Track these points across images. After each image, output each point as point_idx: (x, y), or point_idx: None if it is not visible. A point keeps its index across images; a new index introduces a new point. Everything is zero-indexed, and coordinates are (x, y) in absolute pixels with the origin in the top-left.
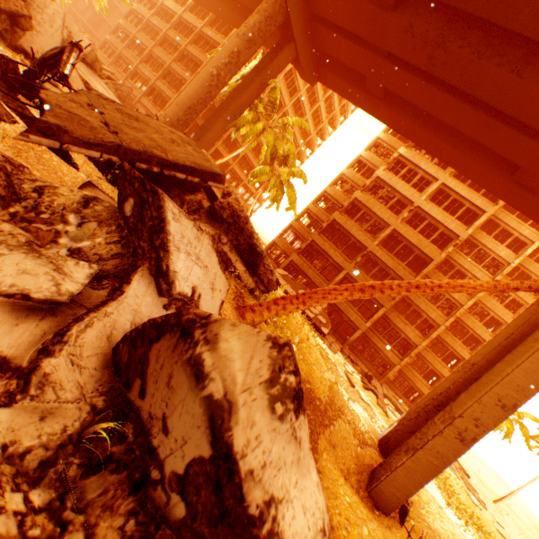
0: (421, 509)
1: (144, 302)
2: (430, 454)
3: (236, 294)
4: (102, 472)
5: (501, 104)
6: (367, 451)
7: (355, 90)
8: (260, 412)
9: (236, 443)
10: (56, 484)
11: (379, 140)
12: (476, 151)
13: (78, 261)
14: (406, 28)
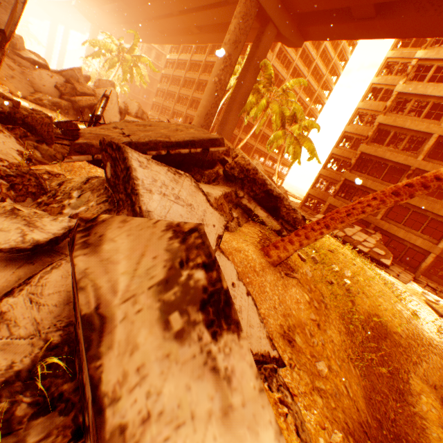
0: None
1: None
2: None
3: (261, 237)
4: (52, 412)
5: None
6: None
7: (342, 26)
8: (147, 329)
9: (105, 379)
10: None
11: (388, 59)
12: None
13: (57, 218)
14: None
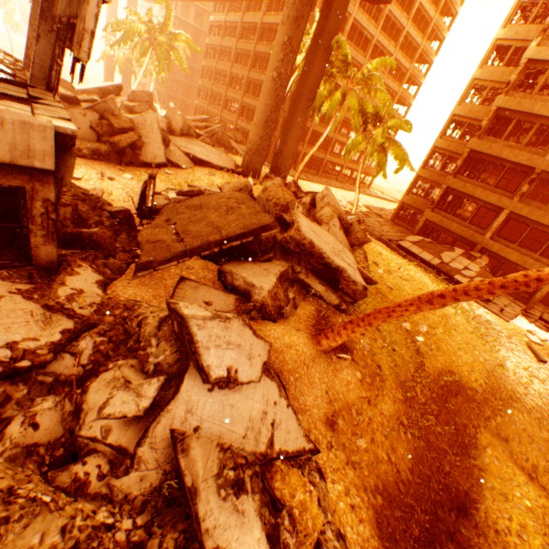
0: None
1: (193, 392)
2: None
3: (317, 318)
4: (174, 505)
5: None
6: None
7: None
8: (212, 494)
9: (200, 512)
10: (152, 511)
11: None
12: None
13: (151, 381)
14: None
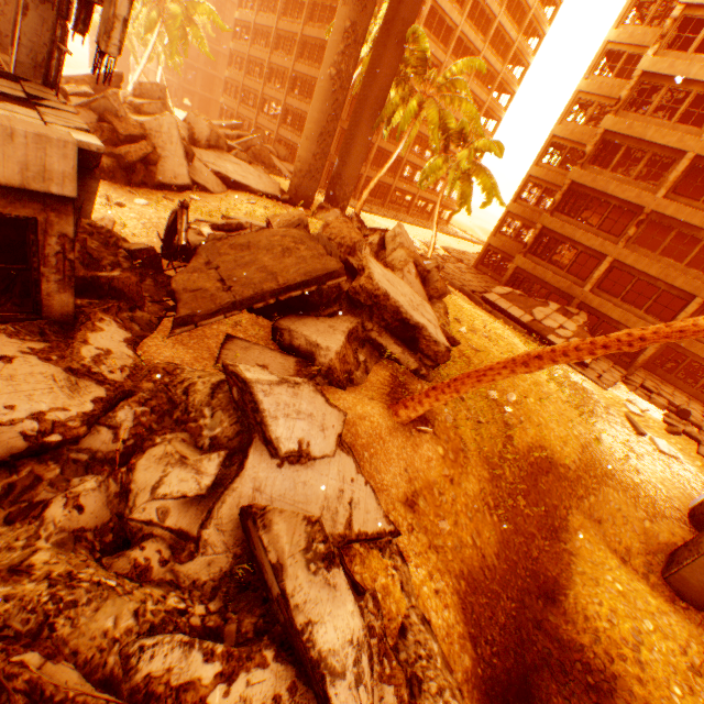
0: None
1: (260, 469)
2: None
3: (393, 385)
4: (248, 590)
5: None
6: (663, 526)
7: None
8: (301, 569)
9: (288, 588)
10: (224, 597)
11: None
12: None
13: (210, 456)
14: None
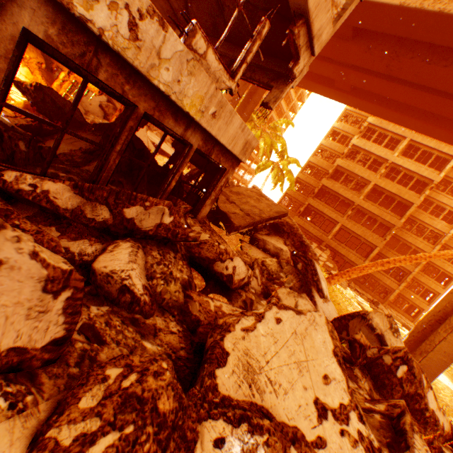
0: (438, 393)
1: (319, 303)
2: (439, 354)
3: None
4: None
5: (452, 90)
6: None
7: (326, 88)
8: (390, 336)
9: (388, 344)
10: None
11: (347, 111)
12: (436, 118)
13: (304, 295)
14: (364, 50)
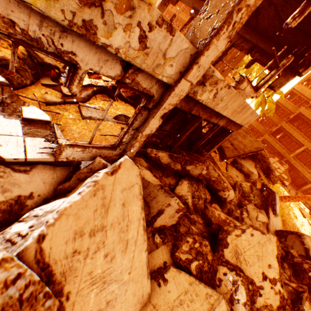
0: None
1: (271, 217)
2: None
3: None
4: None
5: None
6: None
7: None
8: None
9: (310, 254)
10: None
11: None
12: None
13: (263, 211)
14: None
